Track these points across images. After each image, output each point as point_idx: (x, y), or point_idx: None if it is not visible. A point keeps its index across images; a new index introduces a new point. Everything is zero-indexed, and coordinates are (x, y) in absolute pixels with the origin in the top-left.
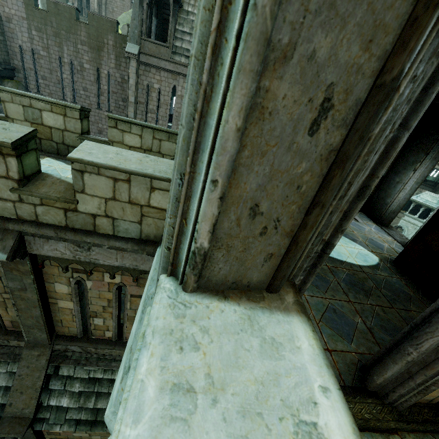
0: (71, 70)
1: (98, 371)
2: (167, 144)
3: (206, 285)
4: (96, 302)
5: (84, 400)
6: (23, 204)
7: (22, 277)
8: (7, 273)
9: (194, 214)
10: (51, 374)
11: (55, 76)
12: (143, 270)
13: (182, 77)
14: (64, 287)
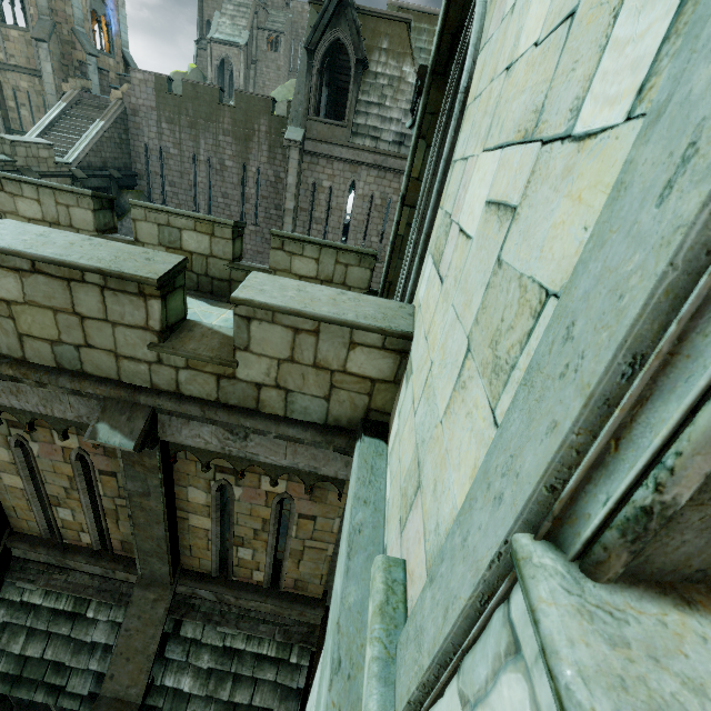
0: (208, 170)
1: (238, 637)
2: (357, 271)
3: (635, 570)
4: (245, 522)
5: (214, 684)
6: (162, 366)
7: (147, 475)
8: (127, 468)
9: (663, 435)
10: (168, 632)
11: (187, 180)
12: (322, 475)
13: (366, 169)
14: (200, 493)
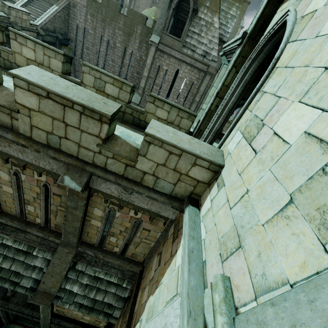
0: (107, 46)
1: (101, 272)
2: (186, 121)
3: None
4: (117, 227)
5: (88, 291)
6: (100, 155)
7: (78, 200)
8: (69, 195)
9: None
10: (70, 266)
11: (95, 48)
12: (159, 214)
13: (185, 64)
14: (100, 211)
